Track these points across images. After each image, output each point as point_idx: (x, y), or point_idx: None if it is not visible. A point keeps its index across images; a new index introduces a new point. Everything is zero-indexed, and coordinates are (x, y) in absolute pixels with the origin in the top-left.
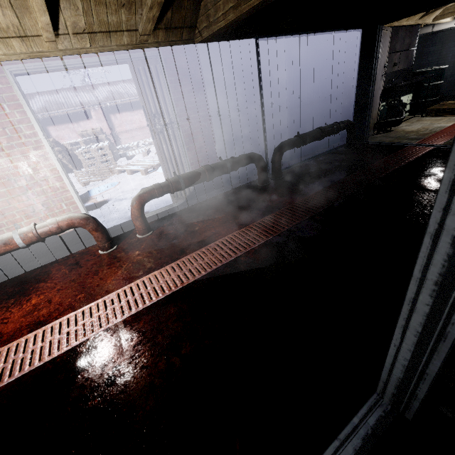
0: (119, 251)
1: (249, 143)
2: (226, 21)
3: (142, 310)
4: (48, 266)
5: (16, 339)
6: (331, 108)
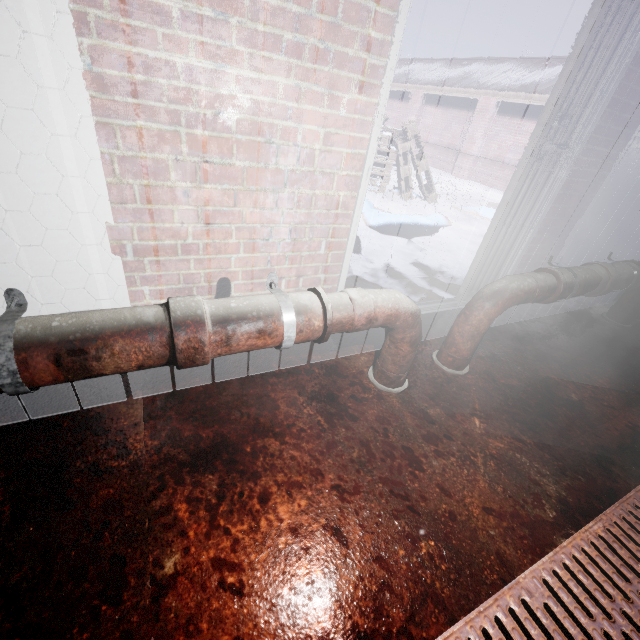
0: (422, 398)
1: (608, 235)
2: None
3: None
4: (257, 380)
5: None
6: None
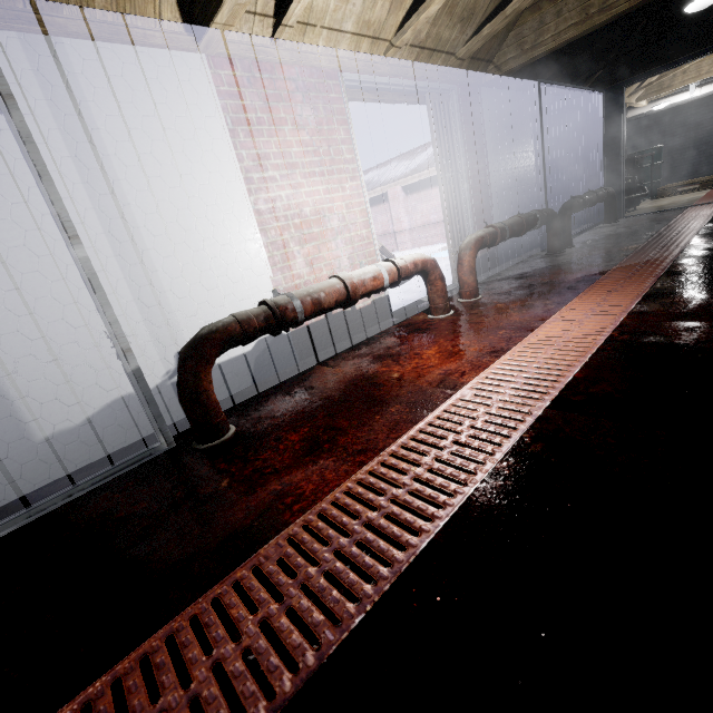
0: (465, 311)
1: (517, 212)
2: (558, 42)
3: (633, 310)
4: (372, 341)
5: (490, 364)
6: (575, 182)
